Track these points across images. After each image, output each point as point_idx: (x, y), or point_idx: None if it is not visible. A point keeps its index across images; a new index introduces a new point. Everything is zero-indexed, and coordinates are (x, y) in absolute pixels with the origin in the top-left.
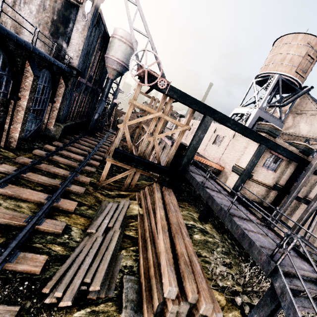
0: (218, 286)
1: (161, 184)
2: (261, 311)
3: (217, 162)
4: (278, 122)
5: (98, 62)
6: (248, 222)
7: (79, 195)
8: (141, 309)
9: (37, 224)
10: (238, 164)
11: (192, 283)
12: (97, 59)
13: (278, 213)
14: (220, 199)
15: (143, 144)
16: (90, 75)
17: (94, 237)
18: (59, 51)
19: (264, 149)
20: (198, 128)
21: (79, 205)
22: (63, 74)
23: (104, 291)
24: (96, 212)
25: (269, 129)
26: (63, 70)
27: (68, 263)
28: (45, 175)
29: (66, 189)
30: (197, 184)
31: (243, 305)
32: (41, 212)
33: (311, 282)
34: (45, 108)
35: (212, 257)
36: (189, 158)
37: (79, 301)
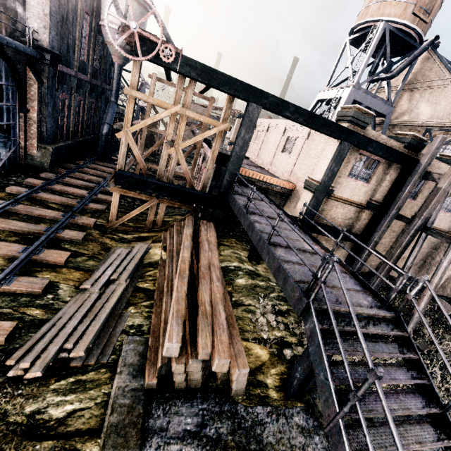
0: (262, 339)
1: (206, 218)
2: (305, 362)
3: (287, 179)
4: (385, 106)
5: (91, 37)
6: (301, 253)
7: (76, 243)
8: (143, 374)
9: (3, 284)
10: (312, 177)
11: (206, 337)
12: (87, 31)
13: (371, 241)
14: (268, 227)
15: (161, 160)
16: (81, 60)
17: (87, 294)
18: (14, 21)
19: (347, 149)
20: (241, 125)
21: (74, 256)
22: (30, 62)
23: (94, 357)
24: (100, 262)
25: (353, 114)
26: (28, 55)
27: (46, 328)
28: (24, 220)
29: (55, 237)
30: (239, 210)
31: (295, 358)
32: (10, 269)
33: (366, 320)
34: (15, 122)
35: (259, 305)
36: (232, 174)
37: (60, 371)
